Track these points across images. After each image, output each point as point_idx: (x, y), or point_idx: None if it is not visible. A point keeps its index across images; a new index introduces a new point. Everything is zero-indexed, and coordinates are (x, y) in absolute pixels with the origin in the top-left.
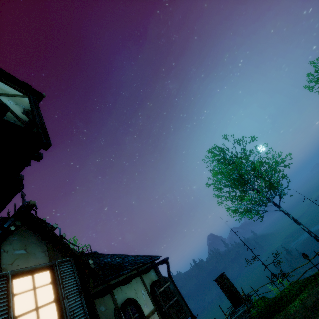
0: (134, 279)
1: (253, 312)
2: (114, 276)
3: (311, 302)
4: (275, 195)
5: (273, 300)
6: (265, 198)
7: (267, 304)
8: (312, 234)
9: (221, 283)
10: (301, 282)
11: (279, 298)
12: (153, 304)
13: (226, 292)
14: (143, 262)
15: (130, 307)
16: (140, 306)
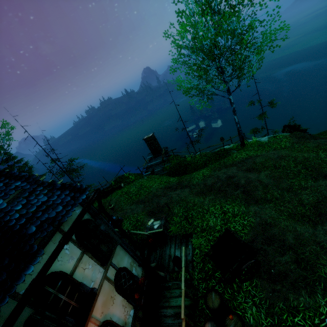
0: (51, 242)
1: (167, 167)
2: (9, 295)
3: (210, 183)
4: (234, 77)
5: (184, 162)
6: (224, 81)
7: (179, 163)
8: (238, 125)
9: (149, 142)
10: (209, 157)
11: (189, 163)
12: (81, 249)
13: (151, 148)
14: (62, 219)
15: (49, 285)
16: (64, 272)
